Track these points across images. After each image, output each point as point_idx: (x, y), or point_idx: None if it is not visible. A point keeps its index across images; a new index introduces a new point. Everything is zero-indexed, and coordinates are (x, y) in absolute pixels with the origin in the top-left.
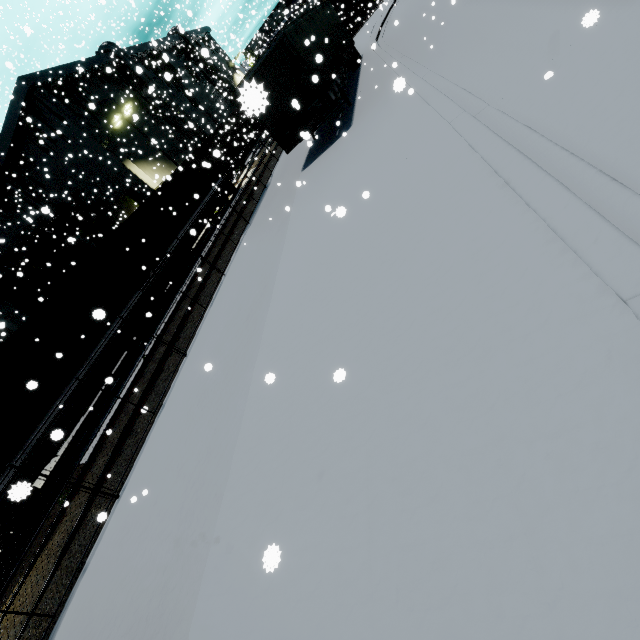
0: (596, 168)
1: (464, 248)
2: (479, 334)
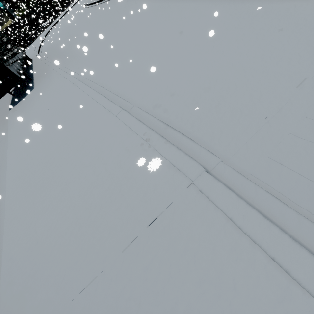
0: (112, 92)
1: (84, 117)
2: (91, 135)
